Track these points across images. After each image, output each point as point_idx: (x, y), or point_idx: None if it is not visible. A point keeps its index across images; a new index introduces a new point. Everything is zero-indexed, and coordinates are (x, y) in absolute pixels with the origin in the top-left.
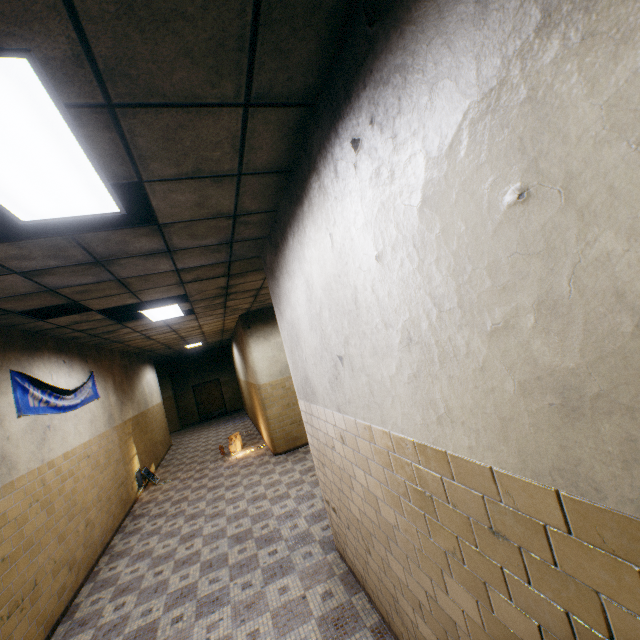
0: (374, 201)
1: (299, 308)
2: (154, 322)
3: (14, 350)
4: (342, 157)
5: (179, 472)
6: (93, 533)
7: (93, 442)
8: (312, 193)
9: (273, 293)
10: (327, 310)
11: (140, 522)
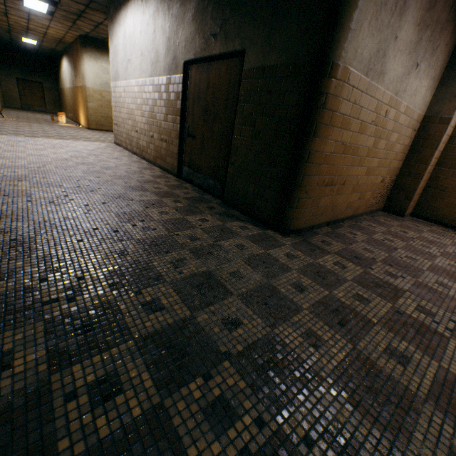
0: (142, 18)
1: (120, 40)
2: (23, 6)
3: None
4: (139, 1)
5: (21, 119)
6: None
7: None
8: (132, 2)
9: (110, 30)
10: (129, 43)
11: (6, 123)
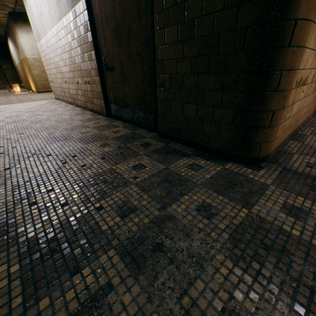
0: None
1: None
2: None
3: None
4: None
5: None
6: None
7: None
8: None
9: None
10: None
11: None
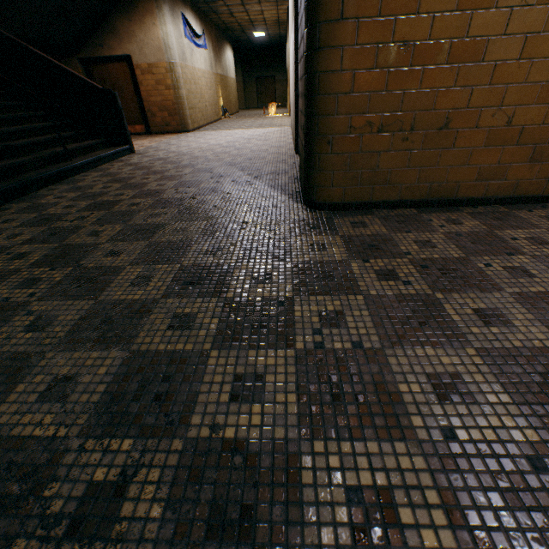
0: None
1: None
2: (236, 0)
3: (180, 1)
4: None
5: (241, 117)
6: (207, 112)
7: (206, 72)
8: None
9: None
10: None
11: (223, 122)
